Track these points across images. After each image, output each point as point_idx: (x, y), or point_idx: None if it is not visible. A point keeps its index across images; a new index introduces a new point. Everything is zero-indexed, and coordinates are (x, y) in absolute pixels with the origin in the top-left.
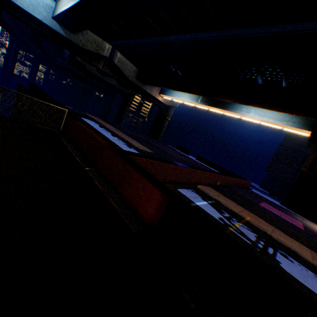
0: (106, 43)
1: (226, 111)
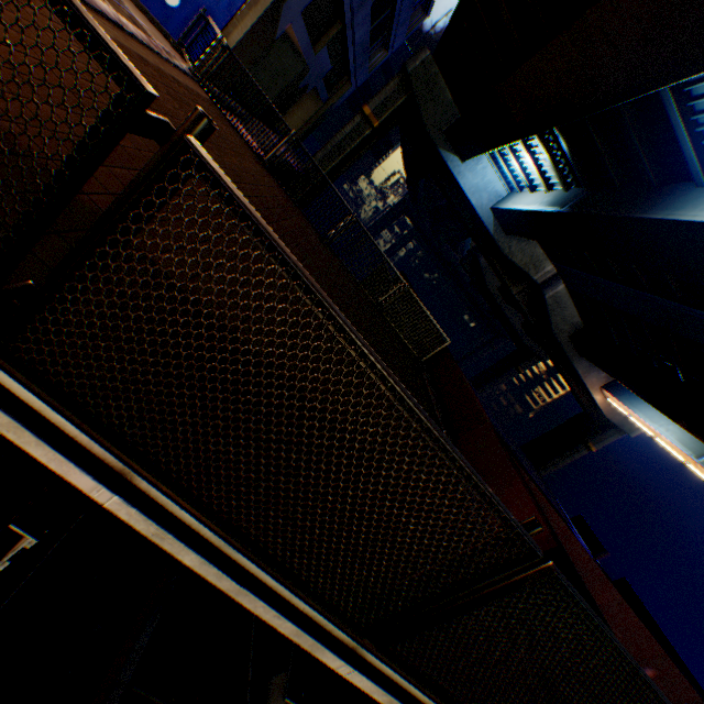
0: (549, 263)
1: None
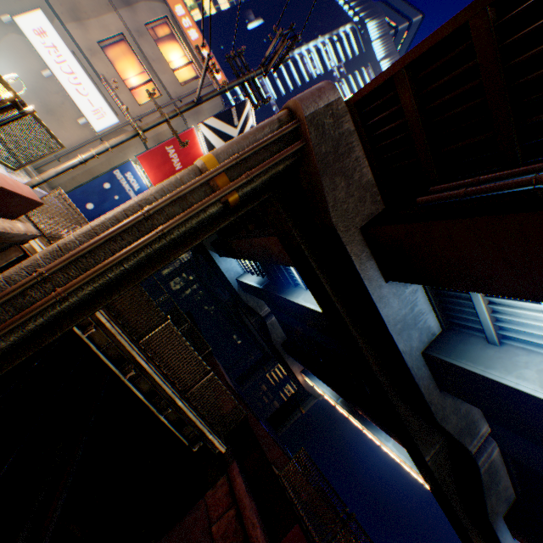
0: (267, 306)
1: (364, 427)
